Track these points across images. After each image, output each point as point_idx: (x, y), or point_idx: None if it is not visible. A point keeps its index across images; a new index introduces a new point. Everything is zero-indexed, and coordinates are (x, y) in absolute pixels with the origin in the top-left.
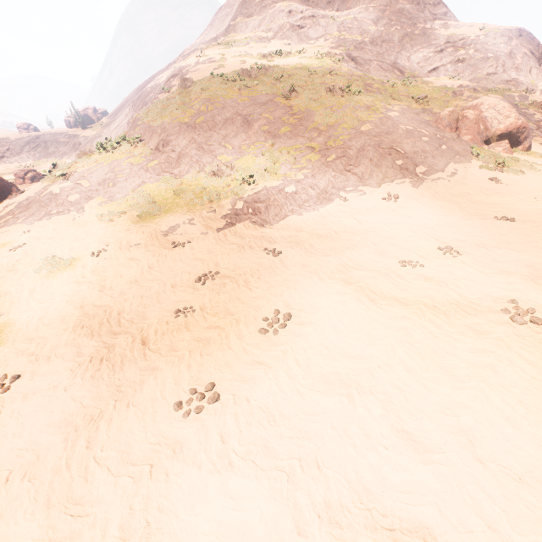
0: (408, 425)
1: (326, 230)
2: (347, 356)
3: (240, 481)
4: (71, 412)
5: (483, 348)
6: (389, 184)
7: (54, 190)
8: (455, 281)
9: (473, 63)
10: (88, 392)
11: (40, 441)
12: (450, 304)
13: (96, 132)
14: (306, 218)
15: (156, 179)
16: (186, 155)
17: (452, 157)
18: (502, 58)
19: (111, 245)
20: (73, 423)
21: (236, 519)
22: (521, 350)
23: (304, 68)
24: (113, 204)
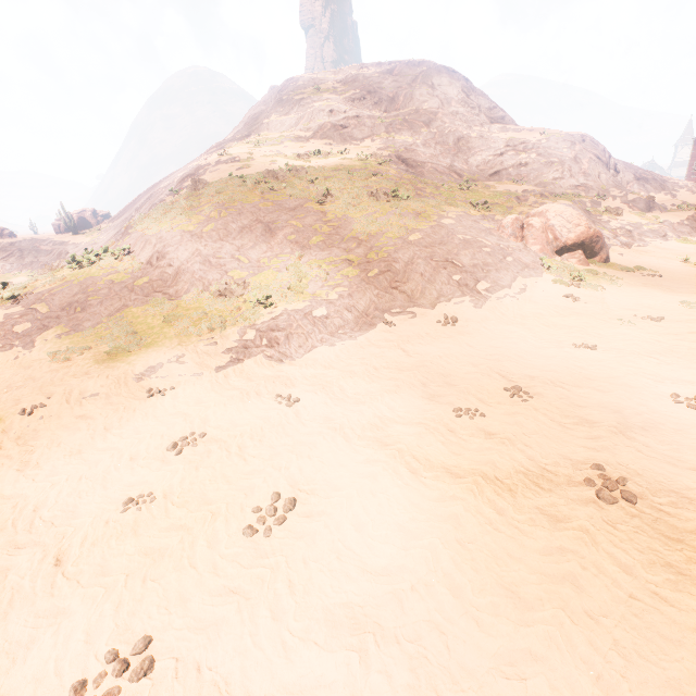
0: None
1: (364, 366)
2: (367, 572)
3: None
4: None
5: (562, 546)
6: (445, 303)
7: None
8: (524, 437)
9: (537, 167)
10: None
11: None
12: (517, 473)
13: (91, 239)
14: (339, 349)
15: (143, 301)
16: (187, 270)
17: (520, 270)
18: (567, 163)
19: (55, 396)
20: None
21: None
22: (612, 547)
23: (344, 170)
24: (77, 335)
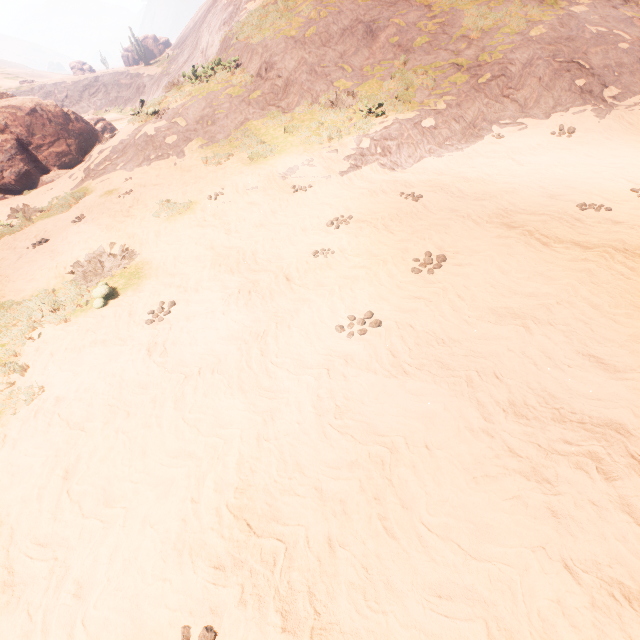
0: (596, 351)
1: (475, 173)
2: (518, 294)
3: (418, 384)
4: (236, 330)
5: None
6: (561, 114)
7: (149, 132)
8: None
9: None
10: (246, 316)
11: (216, 350)
12: None
13: (163, 69)
14: (447, 159)
15: (260, 114)
16: (295, 82)
17: None
18: None
19: (227, 188)
20: (241, 338)
21: (420, 408)
22: None
23: None
24: (215, 146)
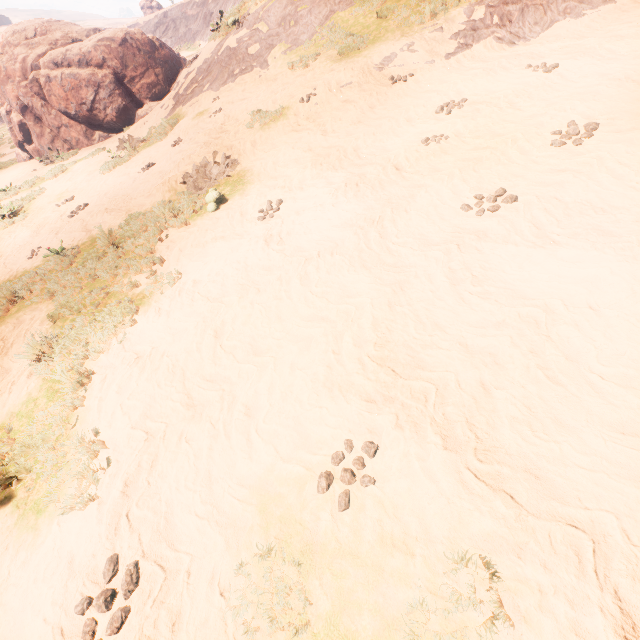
0: None
1: (633, 29)
2: None
3: (572, 252)
4: (349, 219)
5: None
6: None
7: (231, 45)
8: None
9: None
10: (357, 206)
11: (331, 236)
12: None
13: None
14: (589, 19)
15: (347, 3)
16: None
17: None
18: None
19: (319, 88)
20: (355, 225)
21: (579, 274)
22: None
23: None
24: (299, 50)
